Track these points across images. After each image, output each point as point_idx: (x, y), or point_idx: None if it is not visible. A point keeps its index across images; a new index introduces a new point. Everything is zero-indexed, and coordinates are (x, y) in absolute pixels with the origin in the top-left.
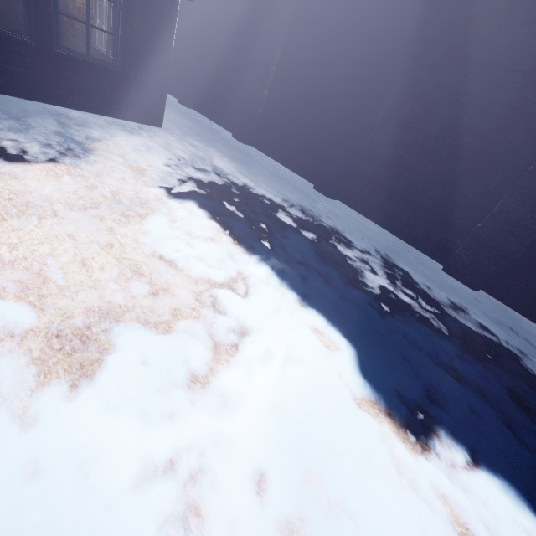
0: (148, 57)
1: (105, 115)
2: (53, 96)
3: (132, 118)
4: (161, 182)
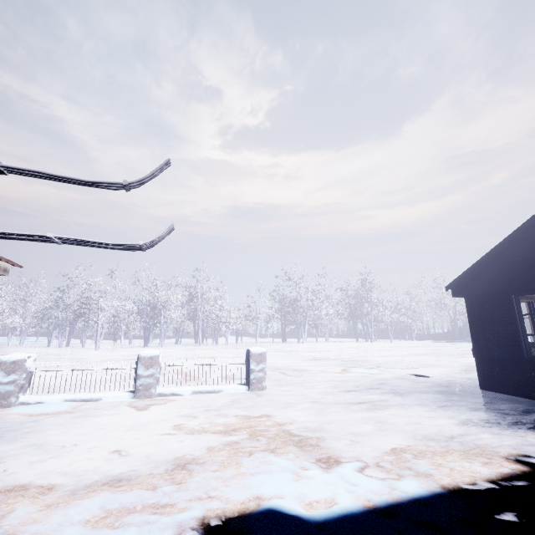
0: None
1: None
2: None
3: None
4: None
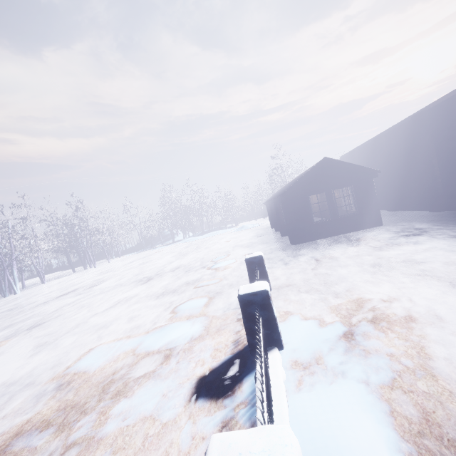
0: (367, 203)
1: (357, 231)
2: (339, 232)
3: (368, 227)
4: (388, 240)
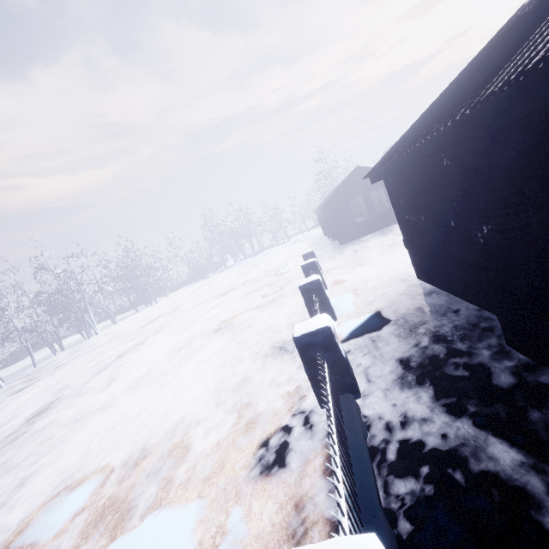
0: None
1: (393, 224)
2: (379, 228)
3: None
4: None
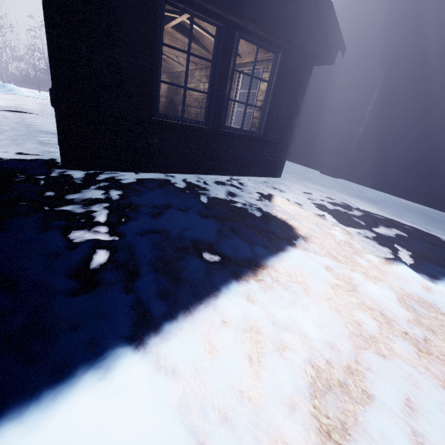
0: (283, 120)
1: (243, 176)
2: (211, 168)
3: (262, 174)
4: (375, 251)
